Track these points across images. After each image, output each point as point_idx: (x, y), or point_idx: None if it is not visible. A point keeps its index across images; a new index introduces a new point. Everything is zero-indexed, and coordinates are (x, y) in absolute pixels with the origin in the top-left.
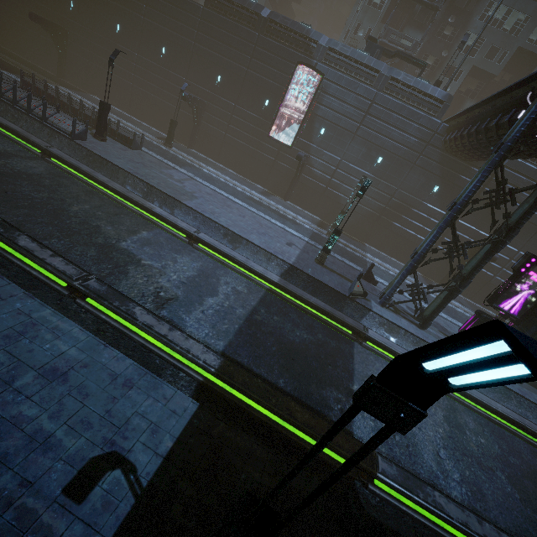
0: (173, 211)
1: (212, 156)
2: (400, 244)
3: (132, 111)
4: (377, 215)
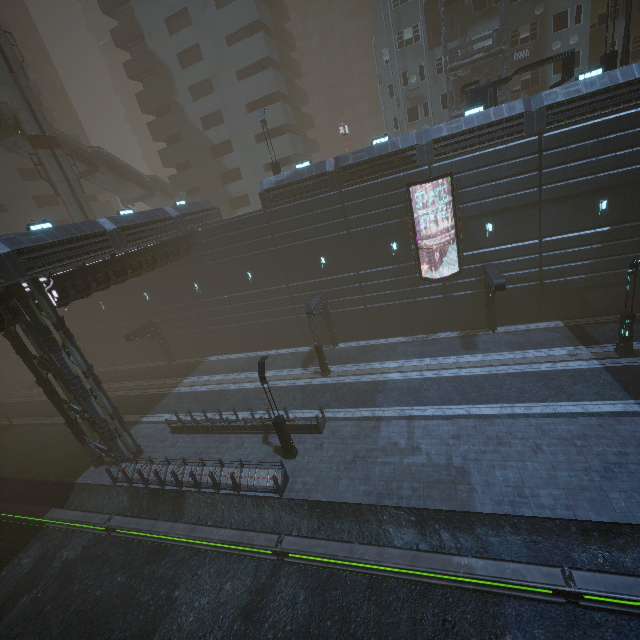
0: (475, 534)
1: (364, 336)
2: None
3: (251, 347)
4: None
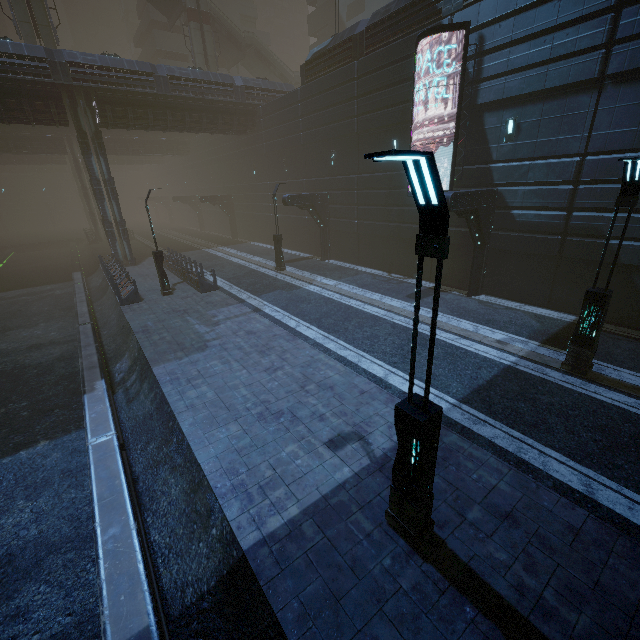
0: (142, 386)
1: (352, 259)
2: None
3: None
4: None
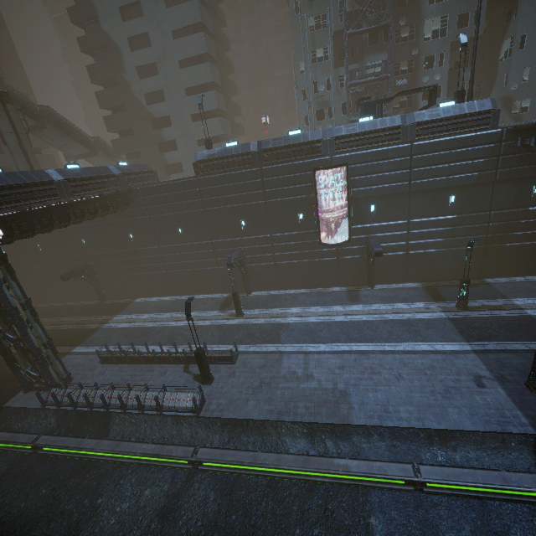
0: (352, 441)
1: (272, 287)
2: (527, 259)
3: (177, 291)
4: (481, 247)
